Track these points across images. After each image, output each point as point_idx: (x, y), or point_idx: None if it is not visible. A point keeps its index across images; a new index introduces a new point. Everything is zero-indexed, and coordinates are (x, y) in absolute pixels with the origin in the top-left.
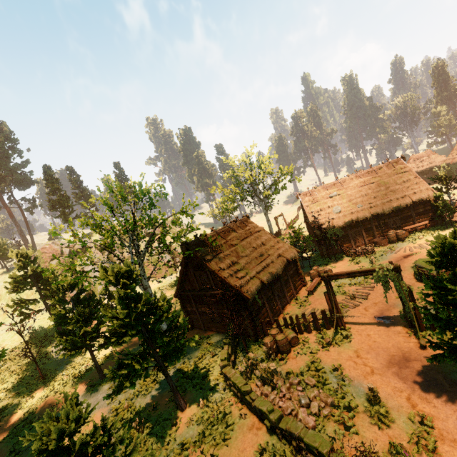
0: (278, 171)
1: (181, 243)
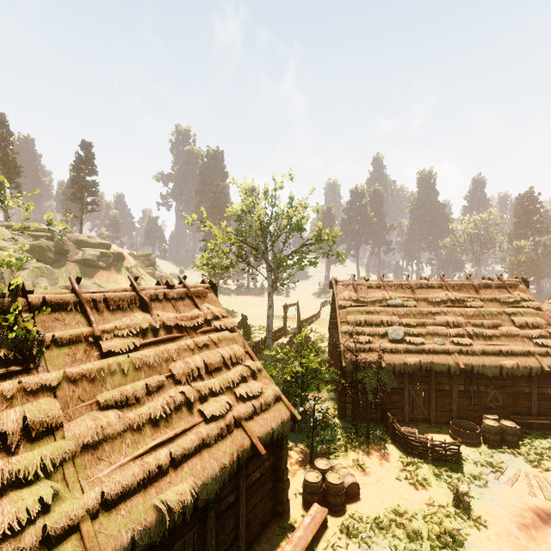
0: (314, 232)
1: None
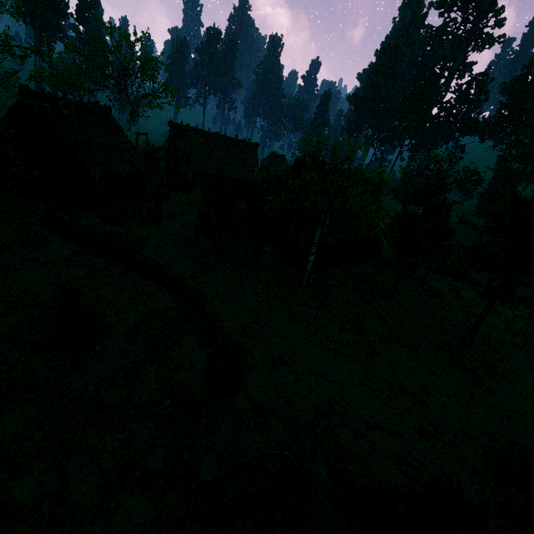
0: (162, 84)
1: (21, 85)
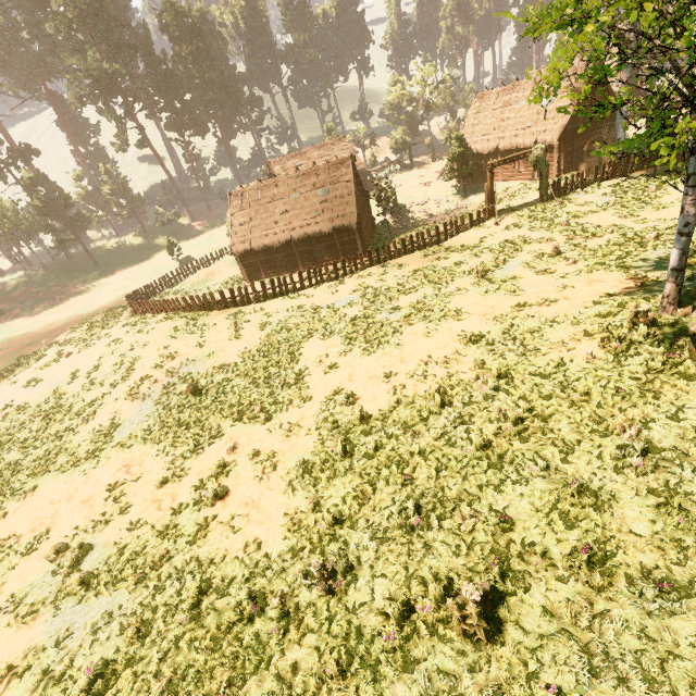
0: None
1: None
